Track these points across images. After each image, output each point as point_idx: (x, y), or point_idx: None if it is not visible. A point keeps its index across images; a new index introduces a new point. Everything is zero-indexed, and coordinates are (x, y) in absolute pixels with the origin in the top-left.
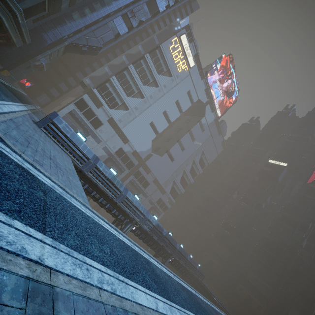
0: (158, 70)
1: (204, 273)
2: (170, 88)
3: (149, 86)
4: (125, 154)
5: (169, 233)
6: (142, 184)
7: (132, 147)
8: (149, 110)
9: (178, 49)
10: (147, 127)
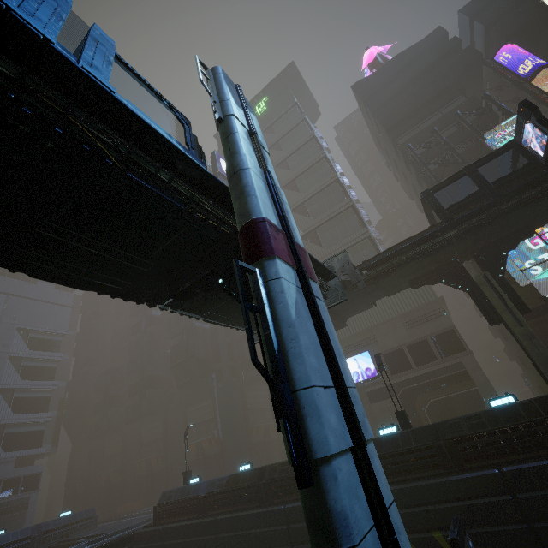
0: None
1: (90, 512)
2: None
3: None
4: None
5: None
6: None
7: None
8: None
9: None
10: None
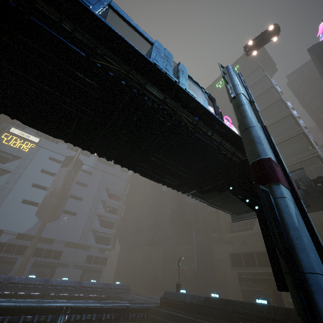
0: (3, 161)
1: (128, 286)
2: (26, 166)
3: (0, 177)
4: (7, 244)
5: (29, 277)
6: (52, 257)
7: (13, 233)
8: (12, 193)
9: (13, 139)
10: (20, 206)
